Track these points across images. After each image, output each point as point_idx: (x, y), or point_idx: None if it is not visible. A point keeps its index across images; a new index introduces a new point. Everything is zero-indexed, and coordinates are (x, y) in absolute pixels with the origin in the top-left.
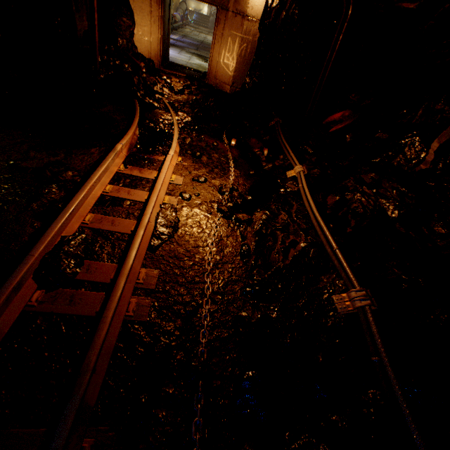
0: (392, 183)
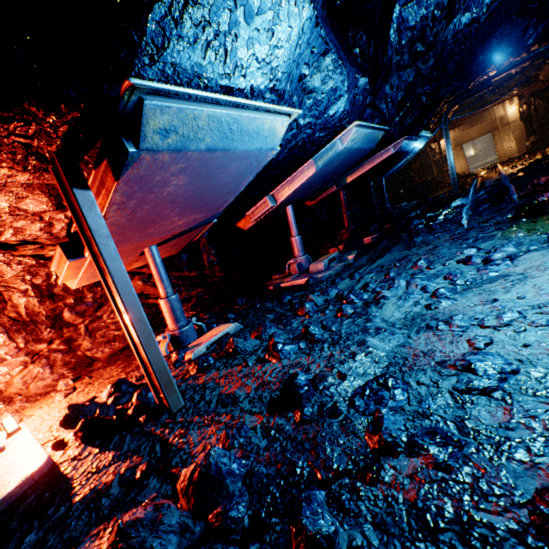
0: None
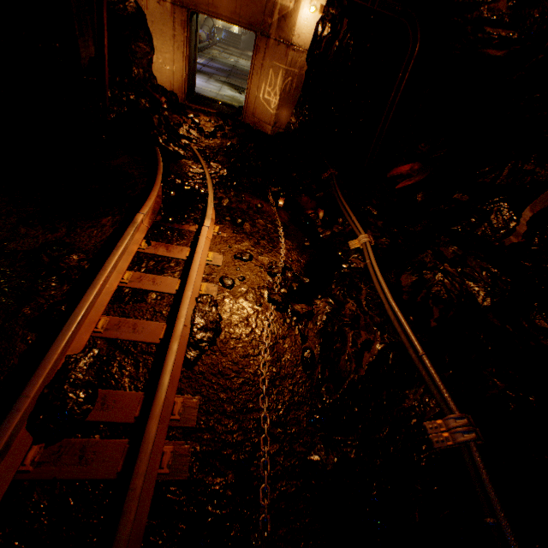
0: (480, 261)
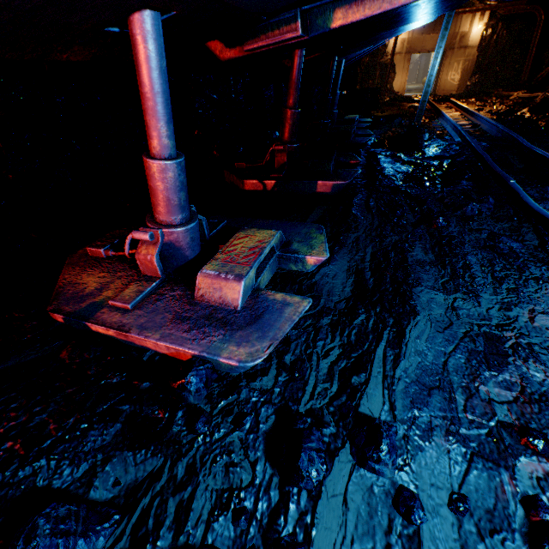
0: None
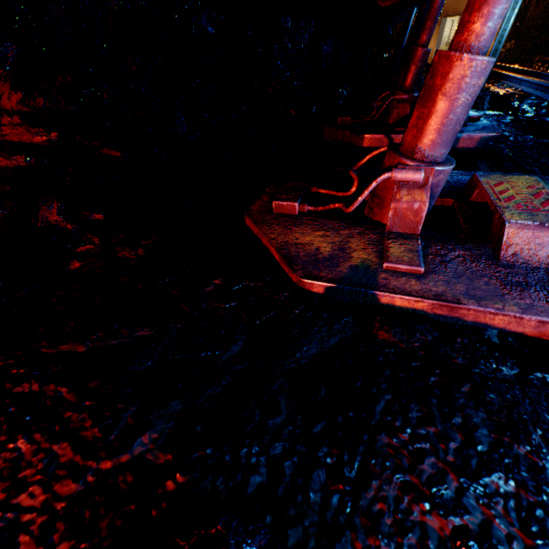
0: None
